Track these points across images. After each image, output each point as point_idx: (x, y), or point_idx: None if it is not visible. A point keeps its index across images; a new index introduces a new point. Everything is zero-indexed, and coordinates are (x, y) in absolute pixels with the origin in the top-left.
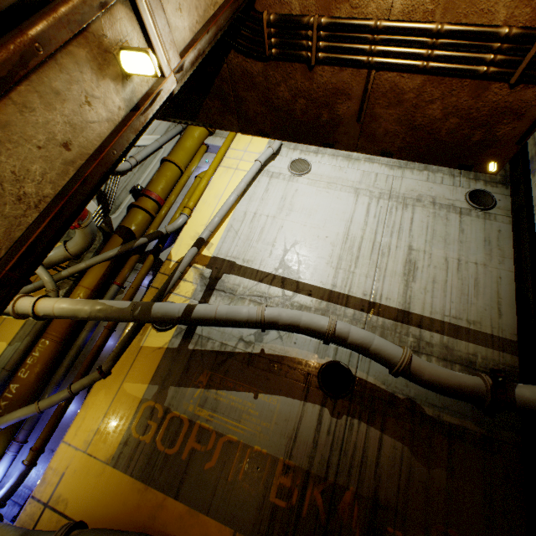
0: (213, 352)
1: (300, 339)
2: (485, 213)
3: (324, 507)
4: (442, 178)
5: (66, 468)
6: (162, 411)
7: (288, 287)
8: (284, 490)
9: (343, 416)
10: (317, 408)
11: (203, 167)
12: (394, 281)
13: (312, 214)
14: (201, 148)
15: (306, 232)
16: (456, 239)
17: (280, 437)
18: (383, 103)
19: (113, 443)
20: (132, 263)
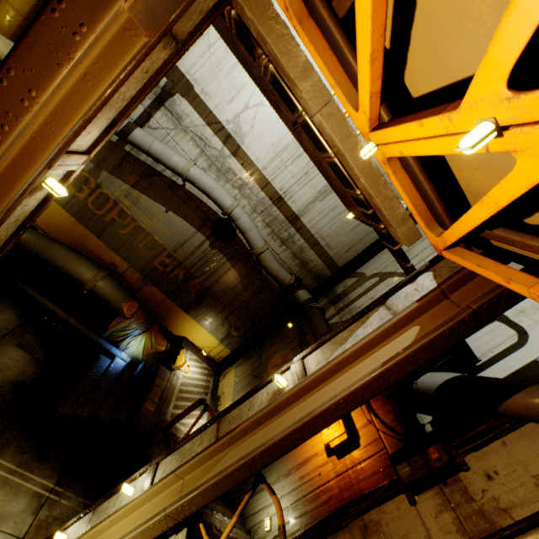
0: (146, 164)
1: None
2: None
3: (182, 279)
4: None
5: None
6: (95, 185)
7: (229, 146)
8: (164, 264)
9: (216, 250)
10: (204, 238)
11: None
12: (308, 193)
13: None
14: None
15: None
16: None
17: (173, 240)
18: (307, 138)
19: None
20: None
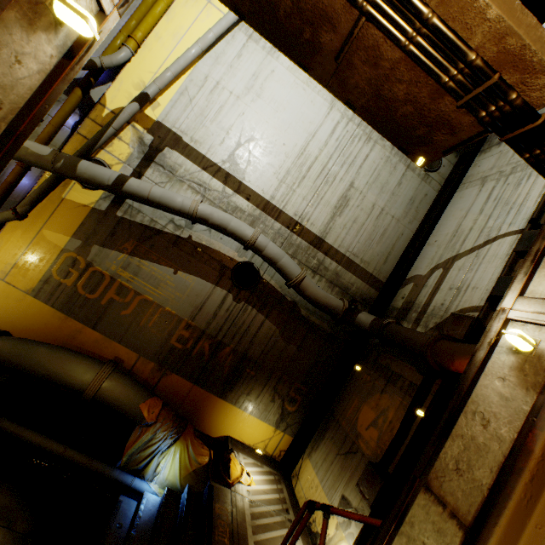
0: (142, 225)
1: (226, 237)
2: (426, 174)
3: (209, 353)
4: None
5: None
6: (85, 264)
7: (230, 185)
8: (183, 339)
9: (242, 302)
10: (224, 292)
11: None
12: (324, 211)
13: (279, 112)
14: None
15: (266, 130)
16: (391, 191)
17: (188, 306)
18: (363, 57)
19: (33, 279)
20: None
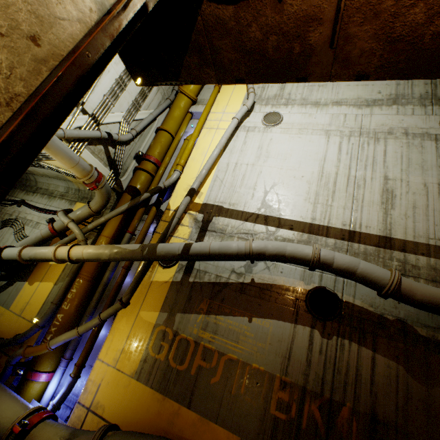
0: (210, 283)
1: (285, 269)
2: None
3: (322, 421)
4: (413, 110)
5: (101, 380)
6: (172, 334)
7: (271, 224)
8: (283, 404)
9: (333, 337)
10: (308, 330)
11: (190, 132)
12: (372, 210)
13: (287, 158)
14: (187, 116)
15: (282, 174)
16: (434, 165)
17: (275, 356)
18: (358, 20)
19: (135, 360)
20: (140, 215)
